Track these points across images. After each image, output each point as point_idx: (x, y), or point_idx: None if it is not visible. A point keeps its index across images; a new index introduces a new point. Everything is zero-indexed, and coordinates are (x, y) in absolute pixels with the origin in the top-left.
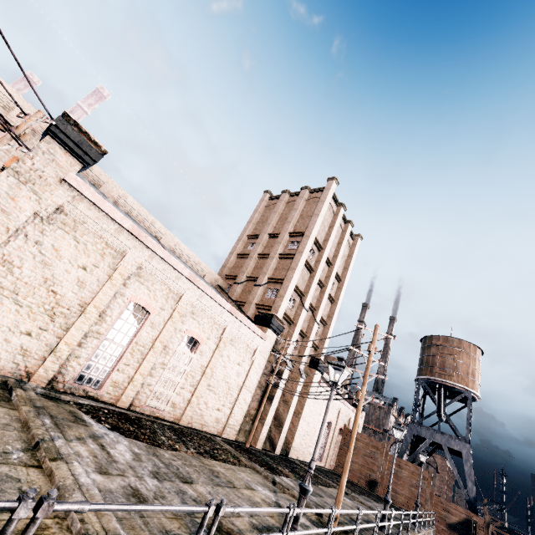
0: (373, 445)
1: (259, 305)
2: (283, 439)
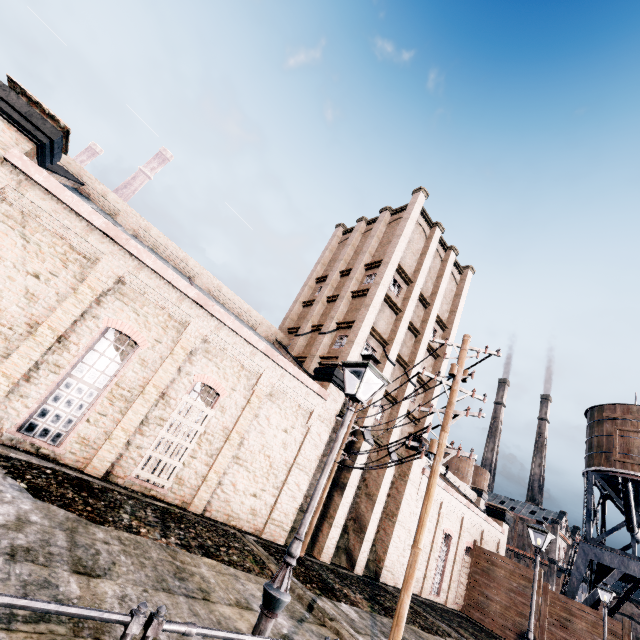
0: (521, 575)
1: (324, 358)
2: (367, 551)
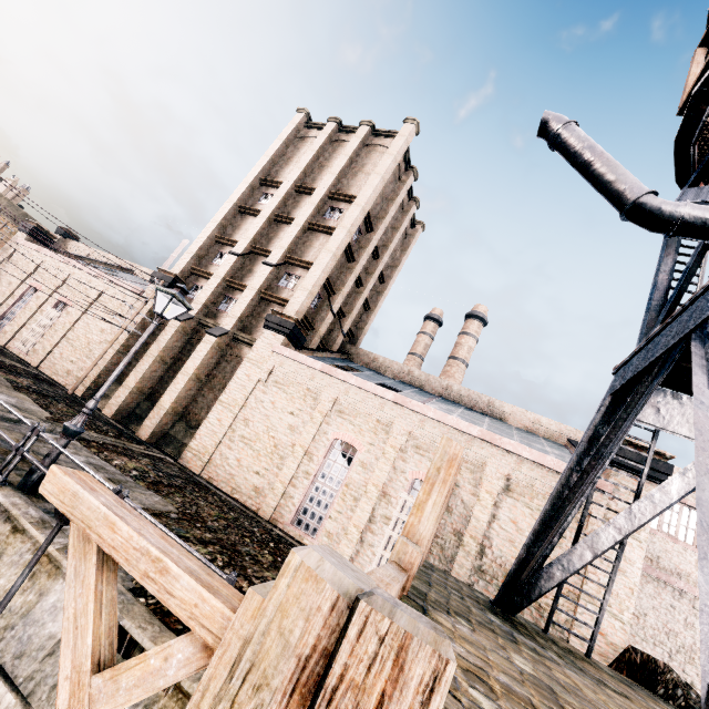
0: None
1: None
2: (158, 419)
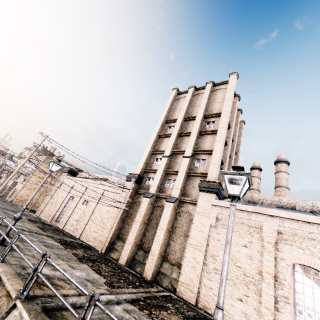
0: None
1: None
2: (154, 263)
